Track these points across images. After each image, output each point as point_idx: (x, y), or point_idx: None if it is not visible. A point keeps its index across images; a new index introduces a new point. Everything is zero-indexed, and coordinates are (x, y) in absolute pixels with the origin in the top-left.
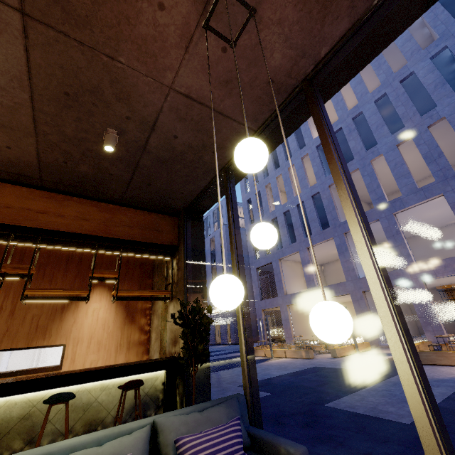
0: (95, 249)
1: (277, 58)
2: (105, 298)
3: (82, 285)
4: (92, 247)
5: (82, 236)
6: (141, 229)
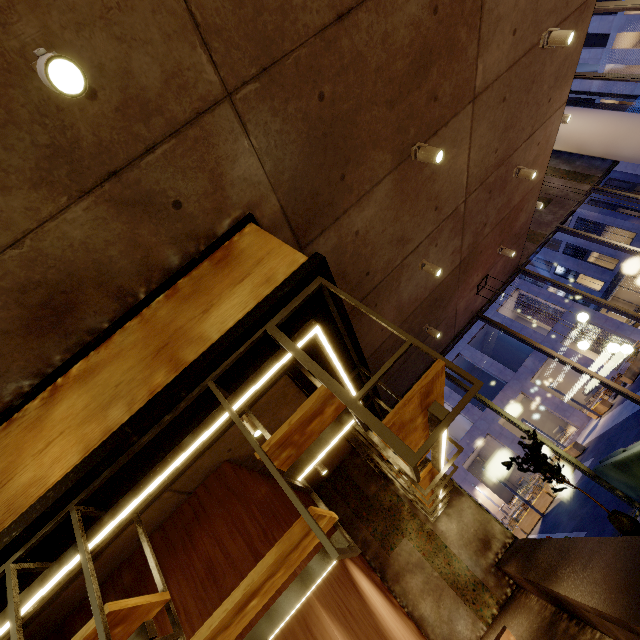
0: None
1: (478, 302)
2: (359, 572)
3: None
4: None
5: None
6: None
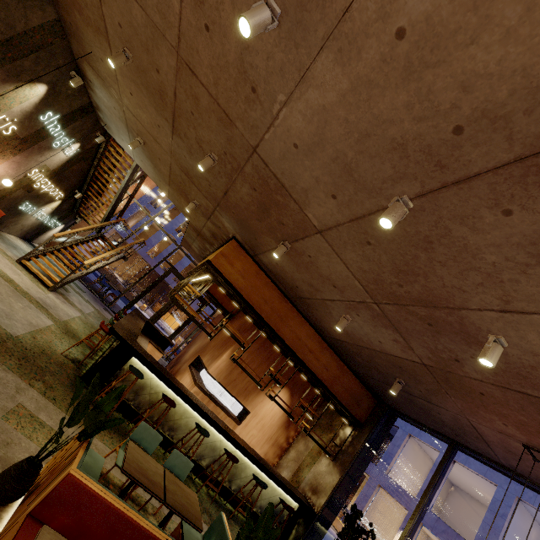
0: (316, 388)
1: None
2: (285, 398)
3: (280, 379)
4: (315, 385)
5: (319, 381)
6: (350, 395)
